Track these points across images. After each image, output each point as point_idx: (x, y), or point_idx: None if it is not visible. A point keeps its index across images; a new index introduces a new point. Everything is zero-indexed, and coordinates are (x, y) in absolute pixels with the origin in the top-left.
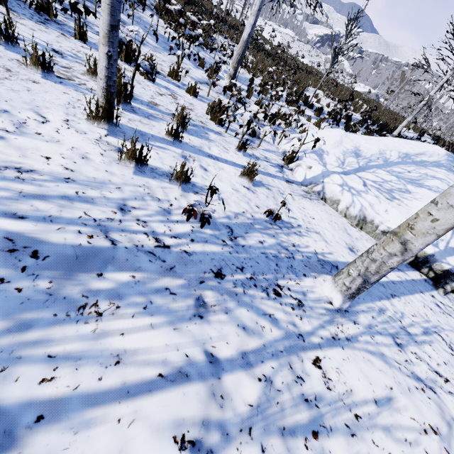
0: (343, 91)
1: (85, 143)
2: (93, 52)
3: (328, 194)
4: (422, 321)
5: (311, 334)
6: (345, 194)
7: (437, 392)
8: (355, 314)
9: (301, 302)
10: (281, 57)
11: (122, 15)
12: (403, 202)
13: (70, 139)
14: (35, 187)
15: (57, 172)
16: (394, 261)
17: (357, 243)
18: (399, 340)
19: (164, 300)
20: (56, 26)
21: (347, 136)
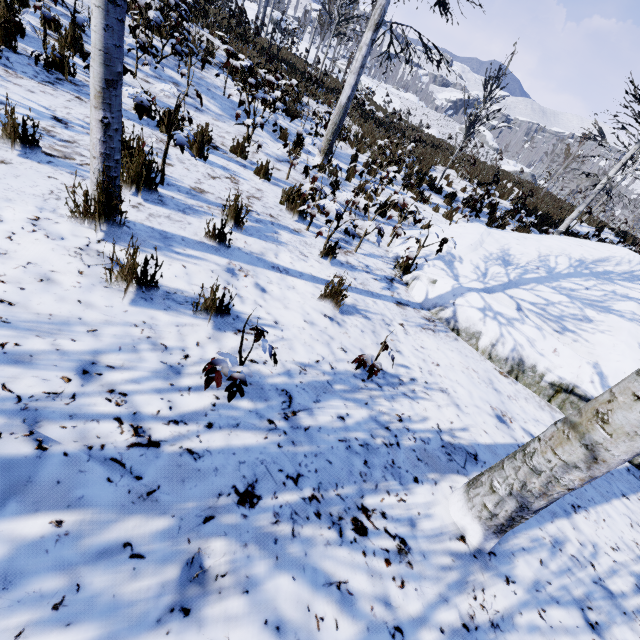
0: (485, 171)
1: (55, 255)
2: None
3: (462, 322)
4: (631, 560)
5: (419, 623)
6: (489, 323)
7: None
8: (509, 559)
9: (404, 544)
10: (397, 127)
11: (177, 75)
12: (581, 336)
13: (30, 249)
14: None
15: None
16: (575, 477)
17: (511, 406)
18: (592, 613)
19: (111, 576)
20: (71, 87)
21: (490, 234)
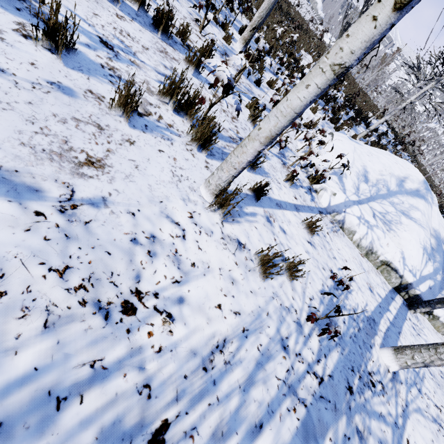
0: None
1: (221, 253)
2: (131, 27)
3: (347, 224)
4: None
5: (397, 417)
6: (361, 226)
7: (442, 426)
8: (398, 373)
9: (382, 384)
10: None
11: None
12: (396, 233)
13: (211, 254)
14: (240, 368)
15: (235, 327)
16: None
17: (370, 278)
18: (417, 385)
19: None
20: None
21: (355, 150)
